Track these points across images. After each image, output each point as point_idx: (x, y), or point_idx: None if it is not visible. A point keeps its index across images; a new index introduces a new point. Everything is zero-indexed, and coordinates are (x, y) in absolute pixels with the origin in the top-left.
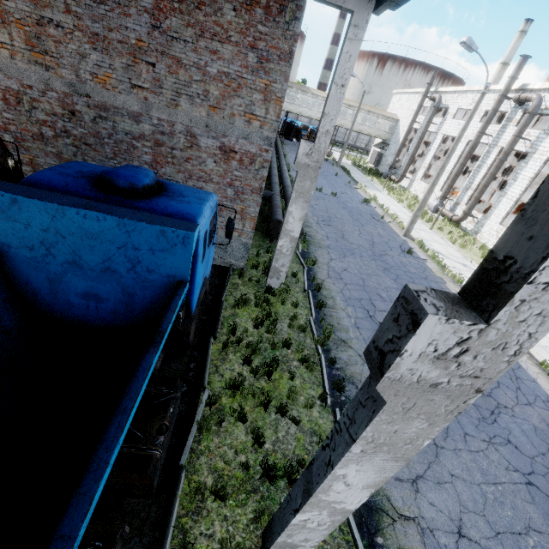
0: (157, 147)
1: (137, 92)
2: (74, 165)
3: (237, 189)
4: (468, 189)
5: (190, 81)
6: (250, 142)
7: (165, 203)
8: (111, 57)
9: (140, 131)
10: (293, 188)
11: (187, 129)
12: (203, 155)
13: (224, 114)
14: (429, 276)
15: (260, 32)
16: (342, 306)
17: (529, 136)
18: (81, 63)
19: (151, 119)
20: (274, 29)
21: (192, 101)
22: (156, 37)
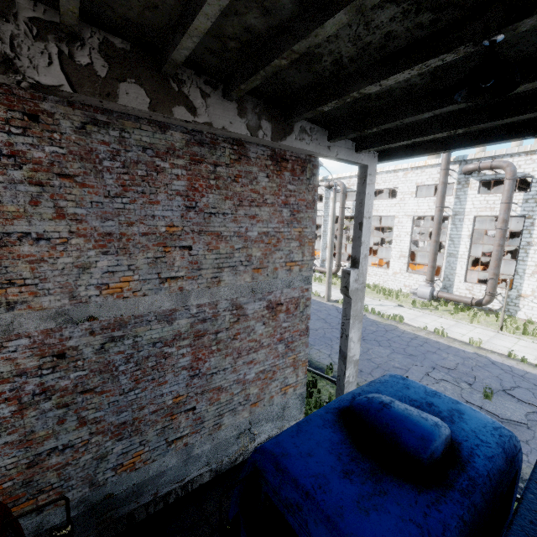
0: (197, 341)
1: (169, 285)
2: (303, 465)
3: (286, 340)
4: (326, 248)
5: (232, 251)
6: (293, 288)
7: (468, 434)
8: (131, 255)
9: (173, 331)
10: (350, 314)
11: (232, 303)
12: (251, 323)
13: (267, 271)
14: (385, 327)
15: (289, 190)
16: None
17: (348, 206)
18: (79, 278)
19: (188, 310)
20: (300, 185)
21: (235, 271)
22: (191, 217)
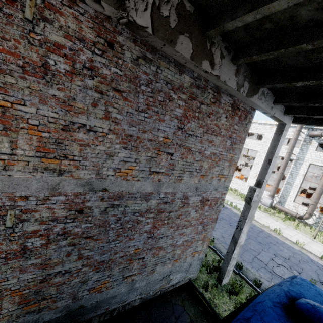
0: (158, 215)
1: (153, 176)
2: None
3: (204, 223)
4: None
5: (193, 161)
6: (217, 191)
7: None
8: (139, 152)
9: (147, 207)
10: (247, 216)
11: (183, 195)
12: (189, 209)
13: (207, 178)
14: None
15: (234, 128)
16: (257, 273)
17: None
18: (105, 162)
19: (159, 195)
20: (240, 127)
21: (191, 174)
22: (178, 134)
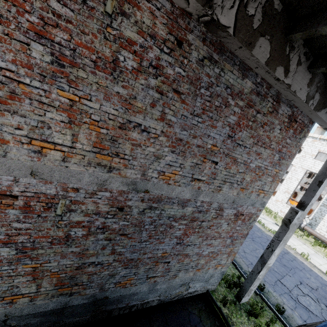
0: (190, 223)
1: (194, 183)
2: None
3: (233, 238)
4: None
5: (236, 173)
6: (254, 207)
7: None
8: (185, 157)
9: (182, 213)
10: (283, 238)
11: (219, 205)
12: (222, 221)
13: (247, 192)
14: (267, 236)
15: (286, 142)
16: (280, 299)
17: None
18: (152, 163)
19: (195, 202)
20: (293, 141)
21: (231, 186)
22: (227, 143)
